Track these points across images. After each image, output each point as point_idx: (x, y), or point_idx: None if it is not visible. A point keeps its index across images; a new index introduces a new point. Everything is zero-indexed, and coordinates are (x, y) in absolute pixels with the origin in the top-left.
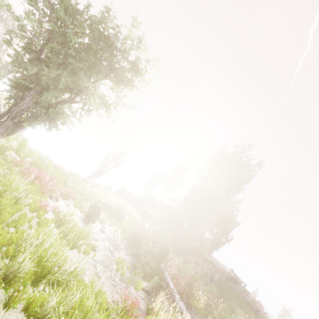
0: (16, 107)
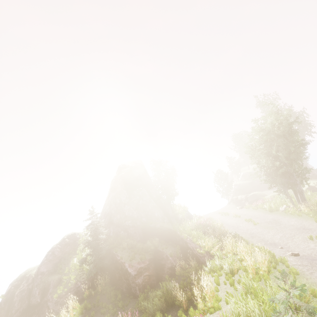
0: (298, 186)
